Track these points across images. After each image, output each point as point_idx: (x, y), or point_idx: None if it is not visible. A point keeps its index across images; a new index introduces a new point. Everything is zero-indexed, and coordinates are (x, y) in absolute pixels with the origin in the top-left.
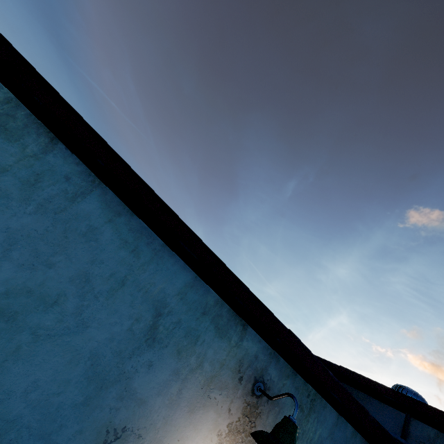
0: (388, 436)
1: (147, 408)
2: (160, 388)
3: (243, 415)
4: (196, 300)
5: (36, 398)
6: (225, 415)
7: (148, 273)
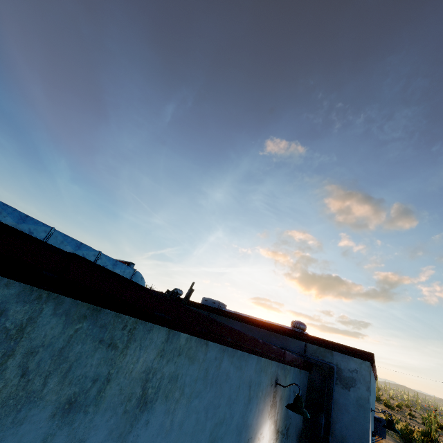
0: (306, 362)
1: (252, 426)
2: (254, 415)
3: (273, 397)
4: (259, 368)
5: None
6: (269, 403)
7: (245, 373)
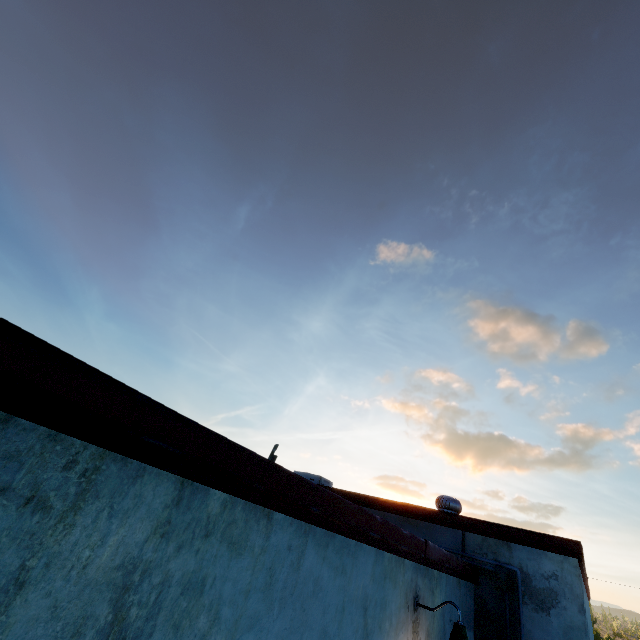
0: (467, 565)
1: None
2: None
3: (413, 633)
4: (380, 572)
5: None
6: None
7: (353, 581)
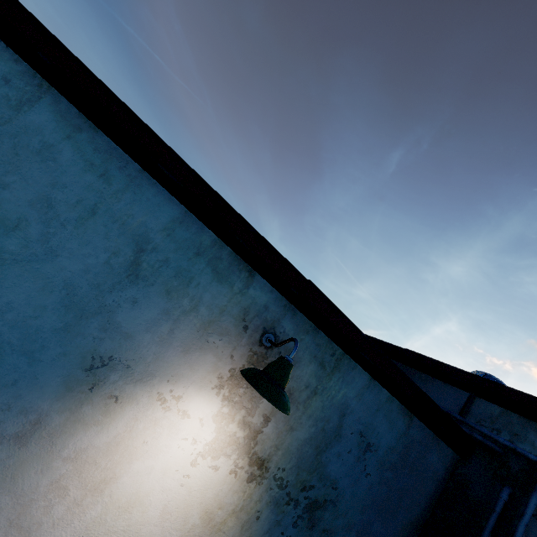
0: (433, 406)
1: (135, 342)
2: (148, 325)
3: (249, 363)
4: (187, 239)
5: (13, 319)
6: (226, 360)
7: (123, 203)
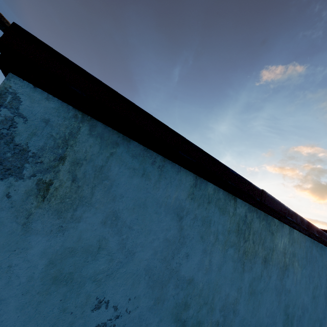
0: None
1: None
2: None
3: None
4: None
5: (321, 311)
6: None
7: (324, 259)
